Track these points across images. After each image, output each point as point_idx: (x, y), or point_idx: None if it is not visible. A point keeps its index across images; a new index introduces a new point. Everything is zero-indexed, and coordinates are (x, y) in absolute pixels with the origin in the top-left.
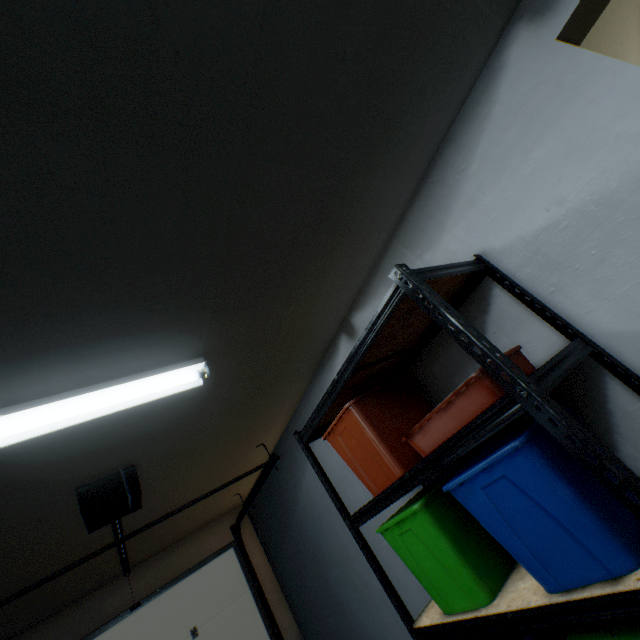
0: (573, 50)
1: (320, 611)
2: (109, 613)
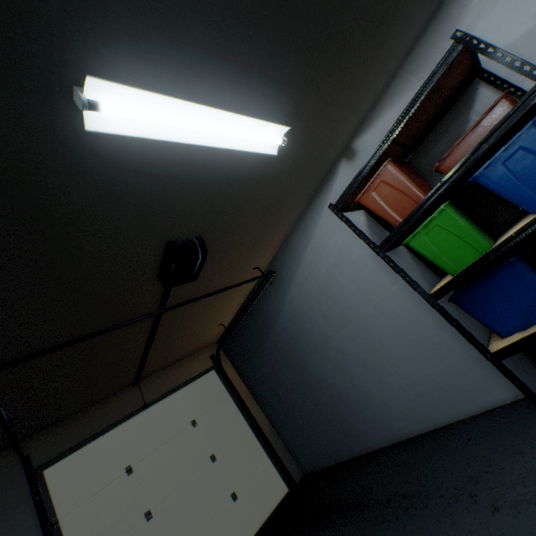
0: None
1: (293, 396)
2: (125, 411)
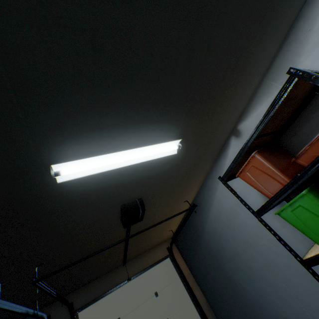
0: None
1: (219, 287)
2: (118, 281)
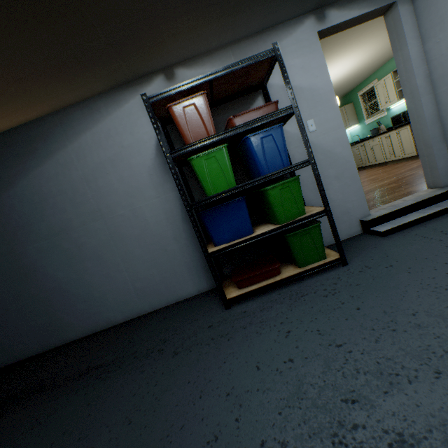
0: (318, 40)
1: None
2: None
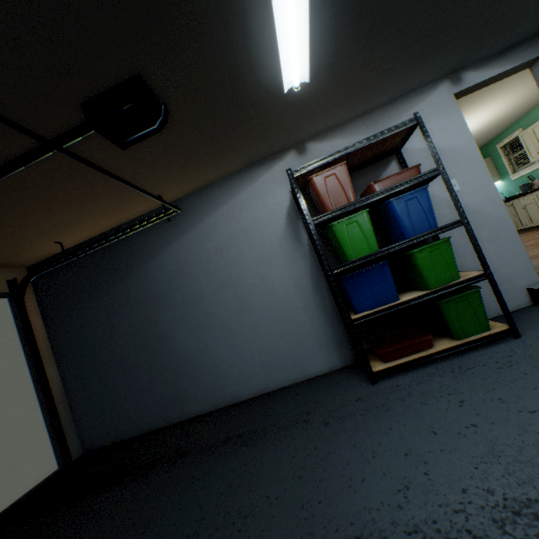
0: (455, 101)
1: (122, 353)
2: None
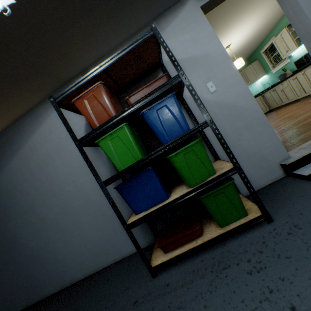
0: (202, 13)
1: None
2: None
